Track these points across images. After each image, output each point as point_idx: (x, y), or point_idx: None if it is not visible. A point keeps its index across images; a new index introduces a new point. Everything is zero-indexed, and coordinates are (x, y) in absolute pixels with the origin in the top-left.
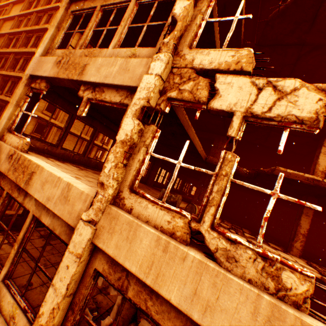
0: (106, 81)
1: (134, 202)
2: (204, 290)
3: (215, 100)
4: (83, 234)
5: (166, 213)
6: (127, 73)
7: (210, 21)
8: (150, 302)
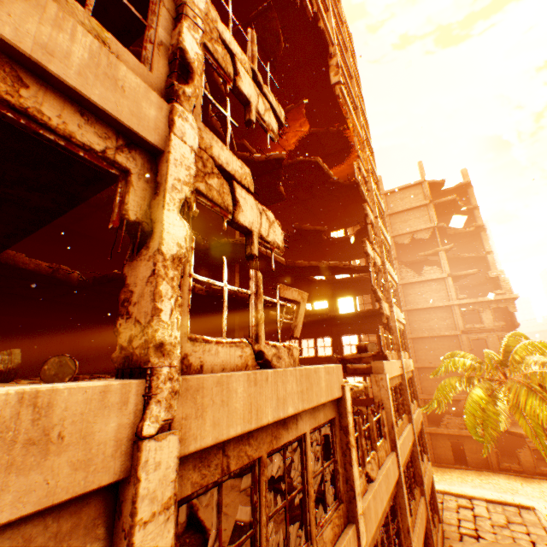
0: (56, 69)
1: (203, 354)
2: (280, 391)
3: (240, 213)
4: (165, 459)
5: (237, 348)
6: (121, 94)
7: (208, 95)
8: (250, 449)
